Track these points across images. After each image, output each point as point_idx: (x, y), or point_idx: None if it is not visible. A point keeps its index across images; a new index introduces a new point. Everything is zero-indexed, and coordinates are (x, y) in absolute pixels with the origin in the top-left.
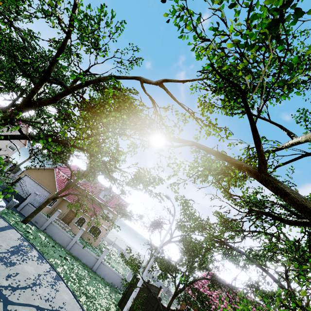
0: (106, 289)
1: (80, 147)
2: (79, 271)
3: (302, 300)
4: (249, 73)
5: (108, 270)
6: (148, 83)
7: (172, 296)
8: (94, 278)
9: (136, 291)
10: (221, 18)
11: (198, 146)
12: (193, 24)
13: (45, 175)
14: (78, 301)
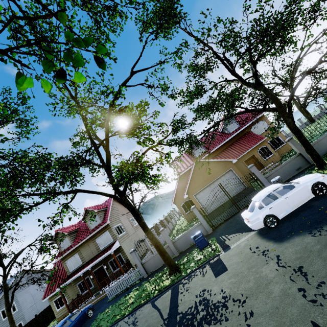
0: None
1: None
2: None
3: None
4: None
5: None
6: None
7: None
8: None
9: None
10: None
11: None
12: None
13: (201, 173)
14: None
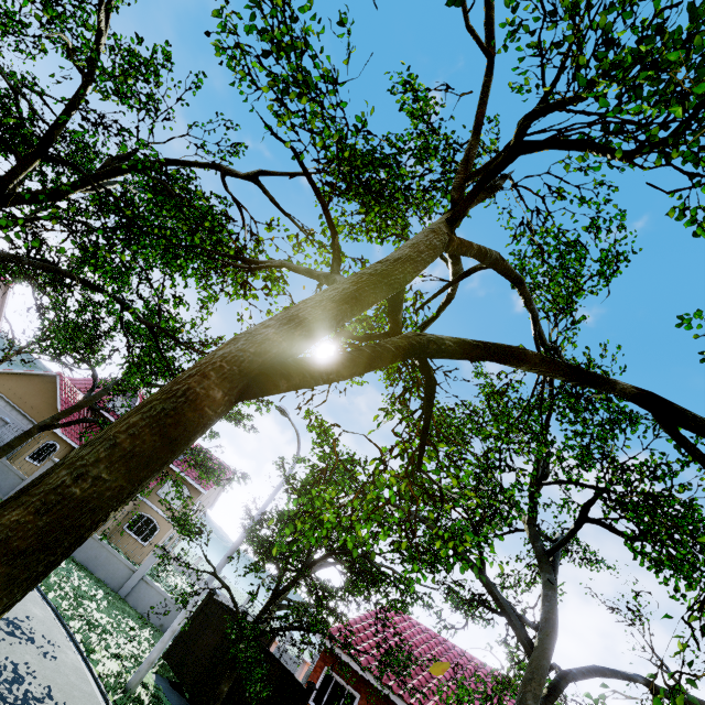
0: (144, 631)
1: (102, 288)
2: (83, 586)
3: (519, 602)
4: (292, 127)
5: (155, 597)
6: (235, 177)
7: (268, 599)
8: (117, 607)
9: (197, 598)
10: (256, 57)
11: (289, 266)
12: (248, 68)
13: (35, 388)
14: (65, 625)
